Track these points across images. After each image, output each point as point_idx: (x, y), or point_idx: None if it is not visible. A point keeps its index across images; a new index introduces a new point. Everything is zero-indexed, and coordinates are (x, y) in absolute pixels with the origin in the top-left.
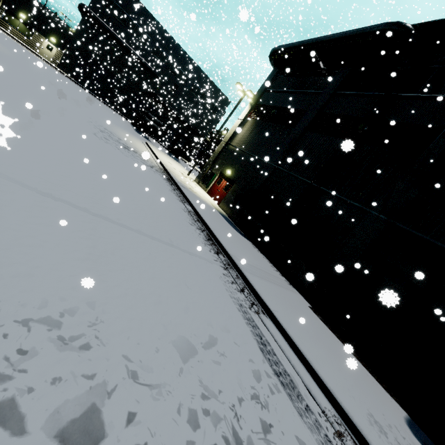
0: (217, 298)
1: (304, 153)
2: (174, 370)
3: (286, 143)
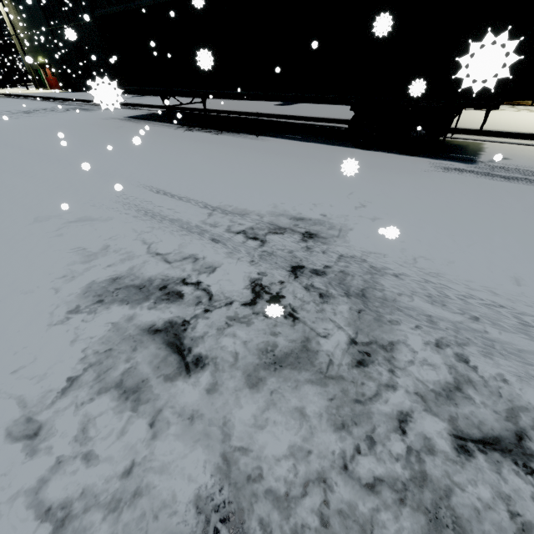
0: (44, 104)
1: (49, 4)
2: (25, 109)
3: (37, 4)
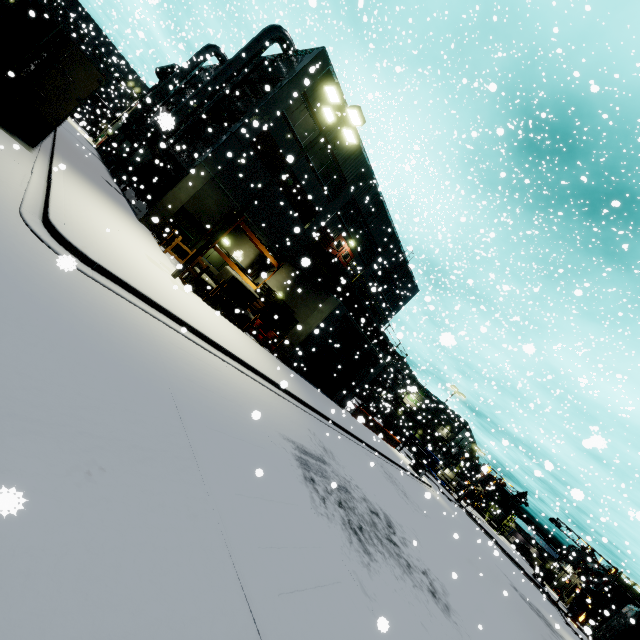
0: None
1: None
2: None
3: None
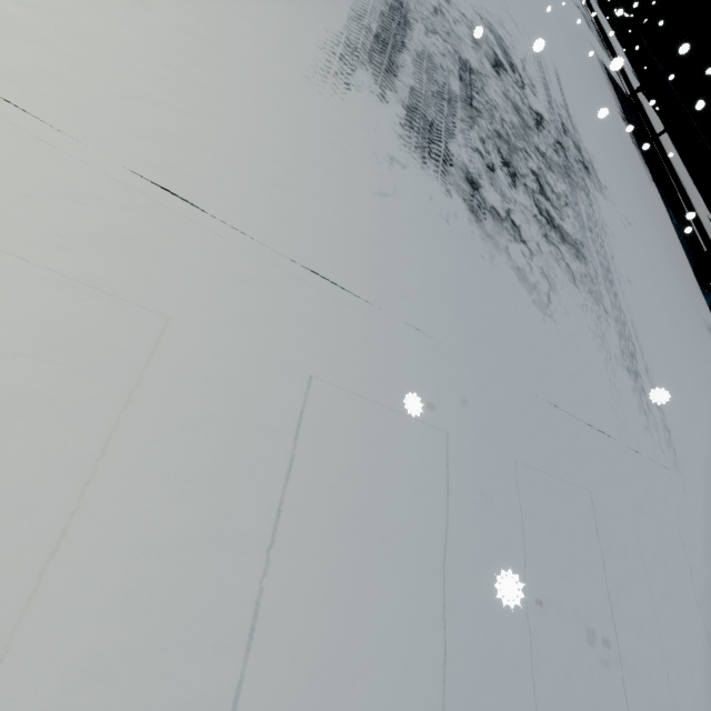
0: None
1: None
2: None
3: None
